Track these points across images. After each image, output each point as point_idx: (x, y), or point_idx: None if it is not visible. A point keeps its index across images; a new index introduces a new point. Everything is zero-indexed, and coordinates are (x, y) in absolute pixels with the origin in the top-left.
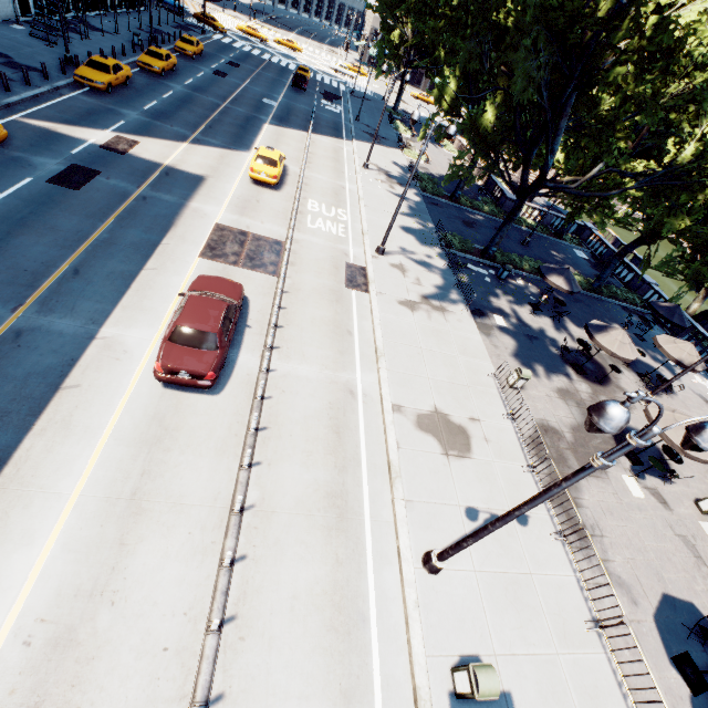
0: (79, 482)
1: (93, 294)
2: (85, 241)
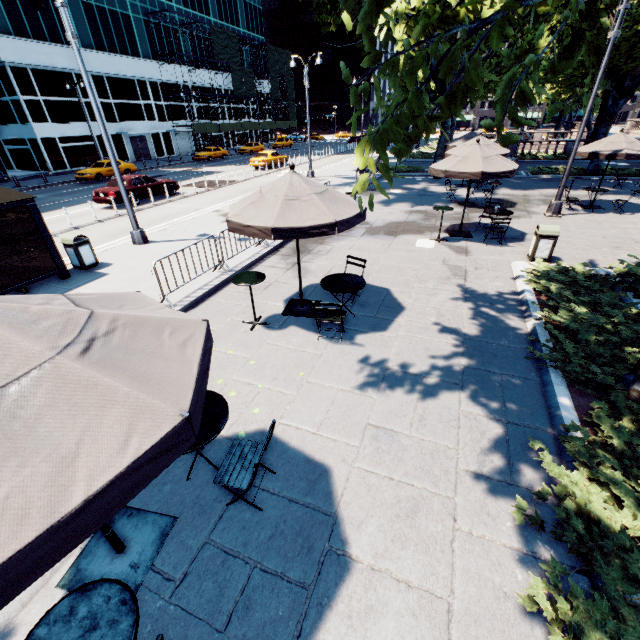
0: None
1: None
2: None
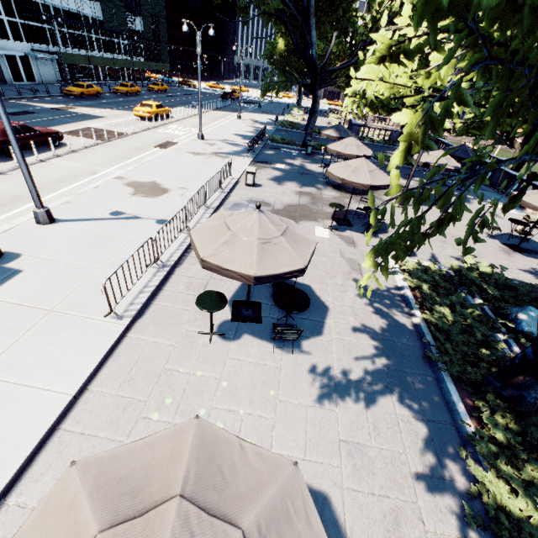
0: None
1: None
2: None
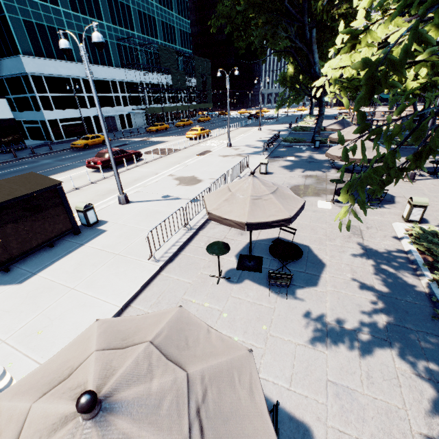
0: None
1: None
2: None
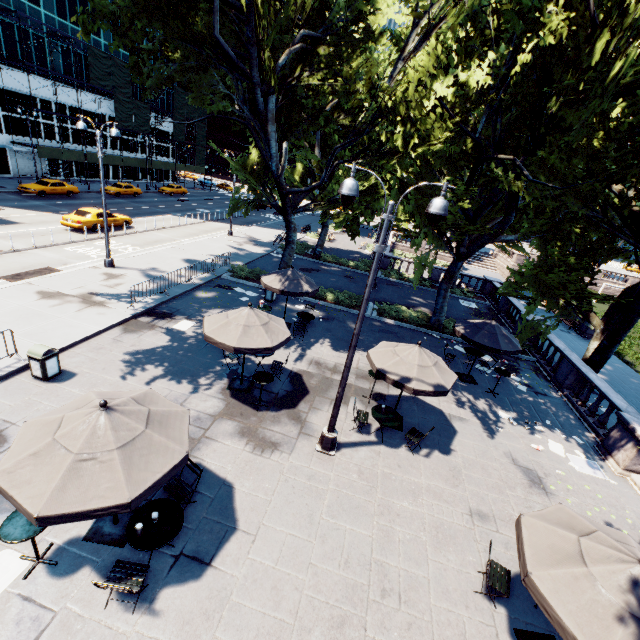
0: None
1: None
2: None
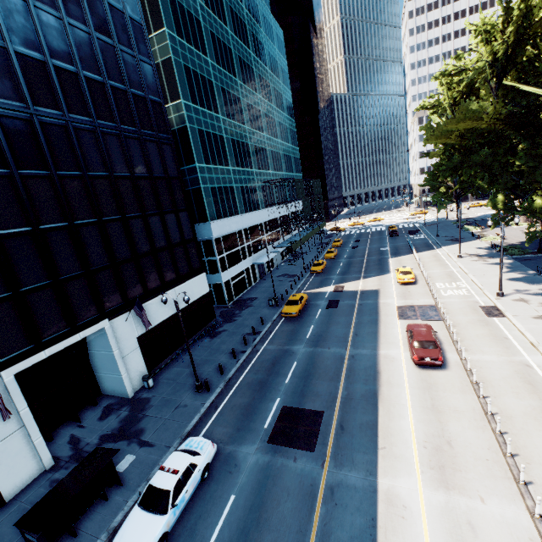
0: (407, 401)
1: (367, 341)
2: (351, 324)
